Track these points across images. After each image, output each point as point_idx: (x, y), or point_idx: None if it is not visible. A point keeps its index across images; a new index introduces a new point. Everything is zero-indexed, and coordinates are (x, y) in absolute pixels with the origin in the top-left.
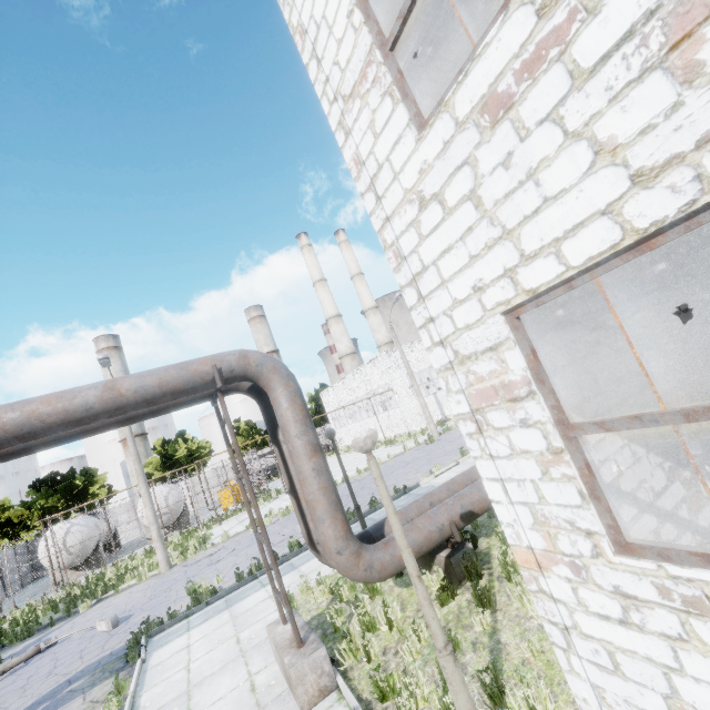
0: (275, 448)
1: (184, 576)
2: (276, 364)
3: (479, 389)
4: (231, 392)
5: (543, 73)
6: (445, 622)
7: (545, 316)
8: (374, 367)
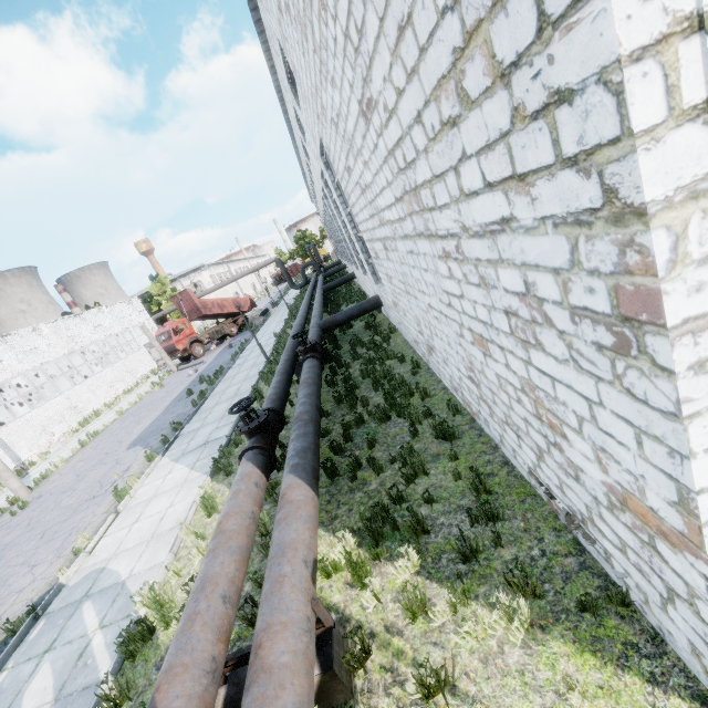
0: None
1: None
2: None
3: None
4: None
5: None
6: None
7: None
8: None
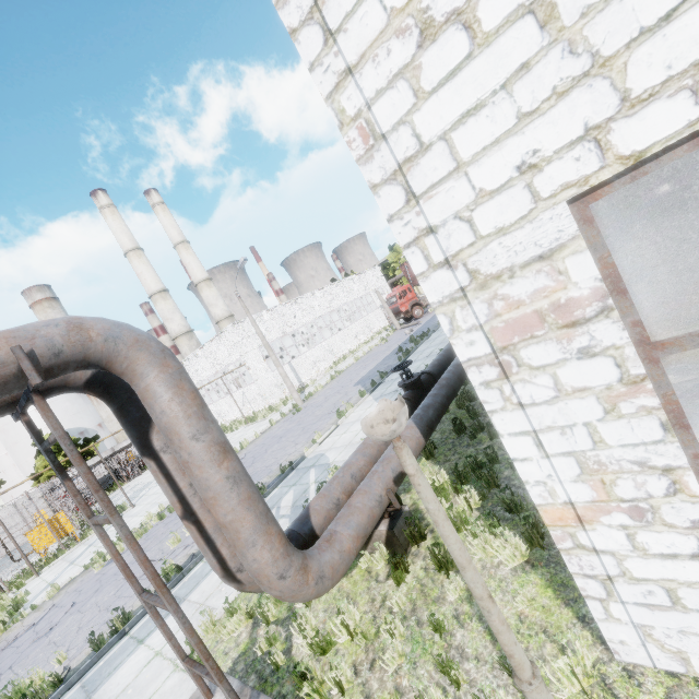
0: (150, 462)
1: None
2: (140, 335)
3: (512, 320)
4: (53, 391)
5: None
6: (411, 604)
7: None
8: (221, 343)
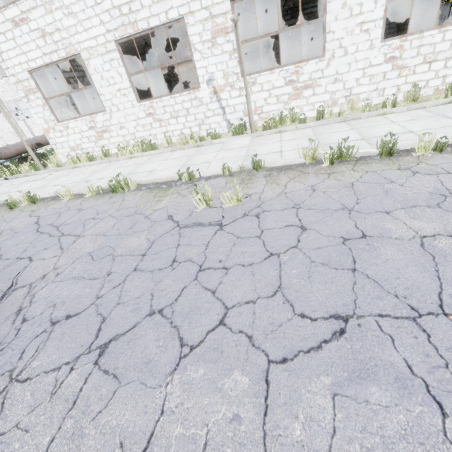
0: None
1: None
2: None
3: (26, 90)
4: None
5: (24, 24)
6: None
7: (48, 75)
8: None
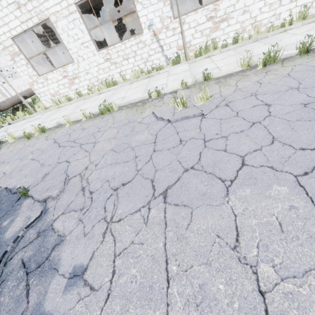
0: None
1: None
2: None
3: (12, 54)
4: None
5: None
6: None
7: (24, 41)
8: None
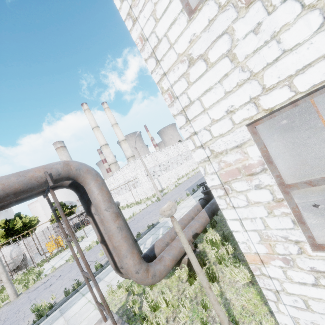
0: (90, 218)
1: (28, 300)
2: (88, 168)
3: (227, 171)
4: (57, 188)
5: None
6: (195, 294)
7: None
8: (128, 168)
